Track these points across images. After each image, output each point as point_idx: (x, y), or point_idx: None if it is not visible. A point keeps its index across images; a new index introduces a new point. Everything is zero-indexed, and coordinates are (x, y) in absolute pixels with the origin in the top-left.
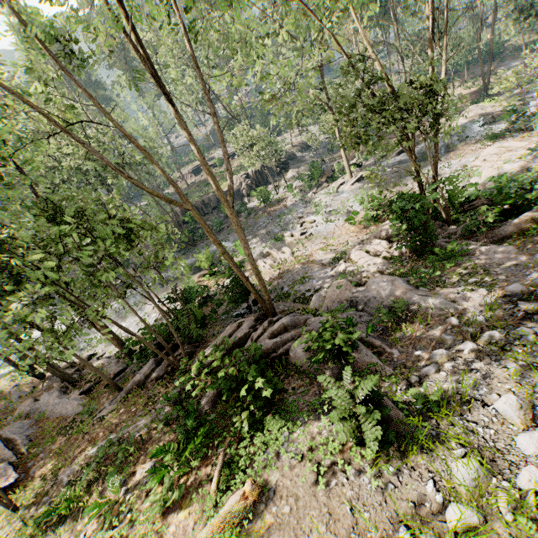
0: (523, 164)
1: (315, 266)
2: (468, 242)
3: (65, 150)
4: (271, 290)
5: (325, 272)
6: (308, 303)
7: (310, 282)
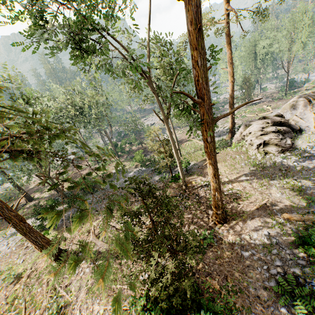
0: None
1: None
2: None
3: None
4: None
5: None
6: None
7: None
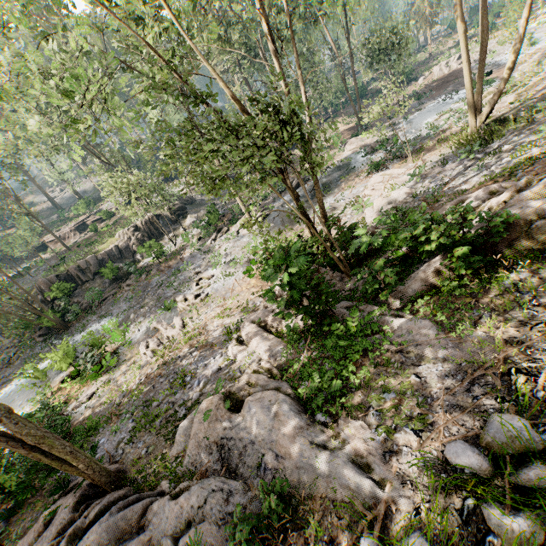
0: (408, 190)
1: (205, 347)
2: (373, 308)
3: None
4: (134, 407)
5: (213, 361)
6: (174, 437)
7: (190, 384)
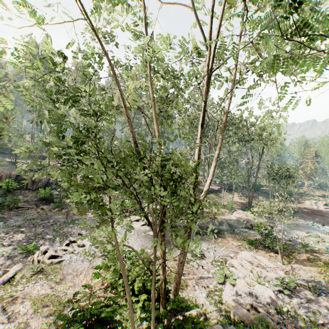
0: (273, 296)
1: None
2: None
3: None
4: None
5: None
6: None
7: None
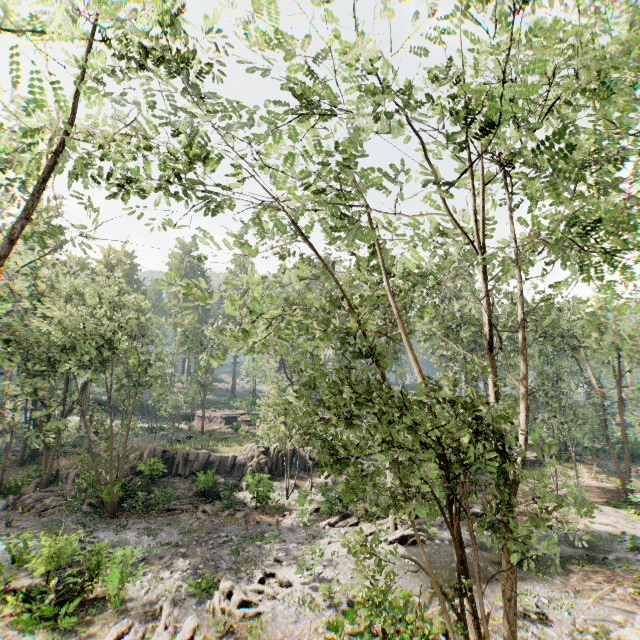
0: None
1: None
2: None
3: (48, 312)
4: None
5: None
6: None
7: None
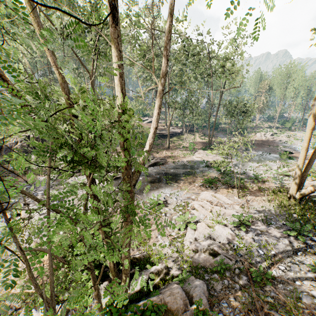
0: (231, 235)
1: None
2: None
3: None
4: None
5: None
6: None
7: None
